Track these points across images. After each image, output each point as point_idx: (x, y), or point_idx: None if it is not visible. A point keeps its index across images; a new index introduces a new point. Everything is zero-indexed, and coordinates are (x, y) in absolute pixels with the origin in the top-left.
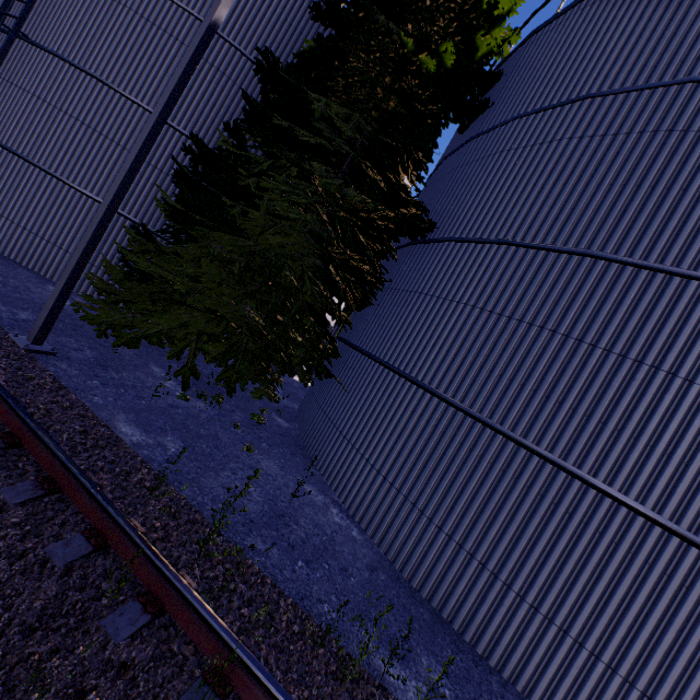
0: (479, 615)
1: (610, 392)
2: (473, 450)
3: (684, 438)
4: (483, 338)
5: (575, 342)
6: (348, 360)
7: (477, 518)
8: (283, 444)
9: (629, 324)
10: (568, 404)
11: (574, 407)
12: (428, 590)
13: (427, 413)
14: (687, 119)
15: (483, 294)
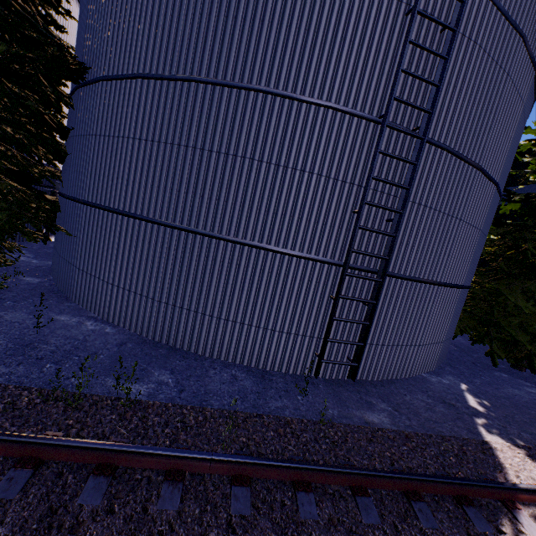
0: (195, 336)
1: (226, 180)
2: (163, 245)
3: (264, 197)
4: (147, 163)
5: (201, 151)
6: (66, 210)
7: (178, 286)
8: (33, 296)
9: (226, 130)
10: (206, 195)
11: (210, 196)
12: (165, 338)
13: (129, 232)
14: None
15: (138, 126)
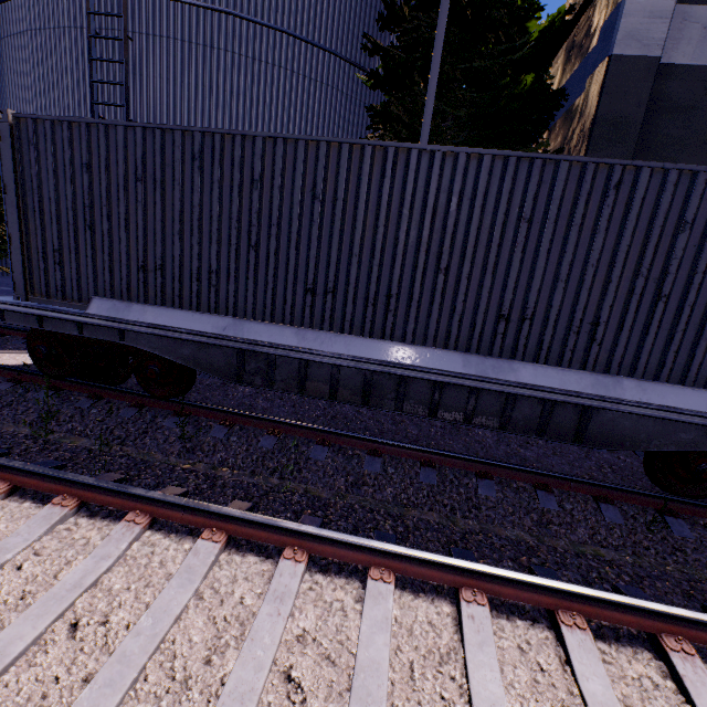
0: None
1: None
2: None
3: None
4: None
5: None
6: None
7: None
8: None
9: None
10: None
11: None
12: None
13: None
14: (6, 30)
15: None
